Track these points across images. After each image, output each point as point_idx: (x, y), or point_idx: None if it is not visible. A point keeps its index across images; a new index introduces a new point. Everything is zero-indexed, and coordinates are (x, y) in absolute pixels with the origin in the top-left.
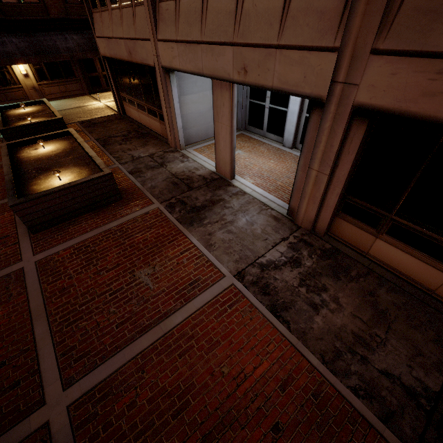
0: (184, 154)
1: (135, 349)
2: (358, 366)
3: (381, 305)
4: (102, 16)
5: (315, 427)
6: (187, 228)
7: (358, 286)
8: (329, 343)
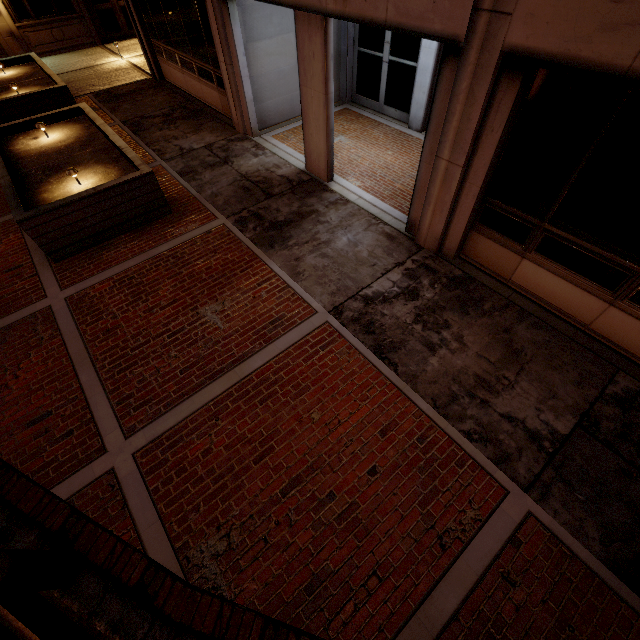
0: (258, 143)
1: (206, 396)
2: (476, 410)
3: (516, 344)
4: None
5: (418, 469)
6: (265, 252)
7: (491, 321)
8: (445, 387)
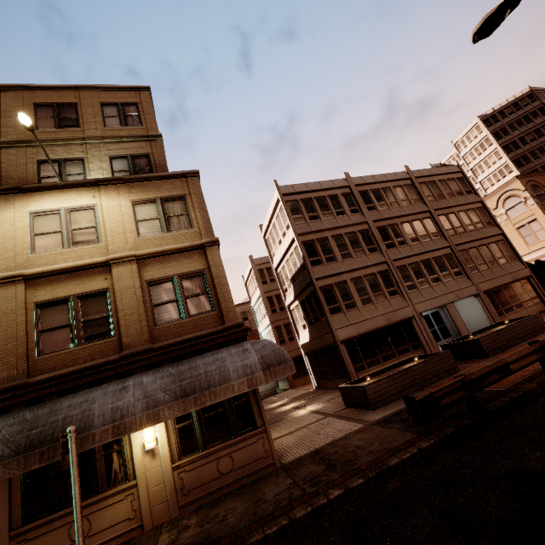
0: None
1: None
2: None
3: None
4: (347, 314)
5: None
6: None
7: None
8: None
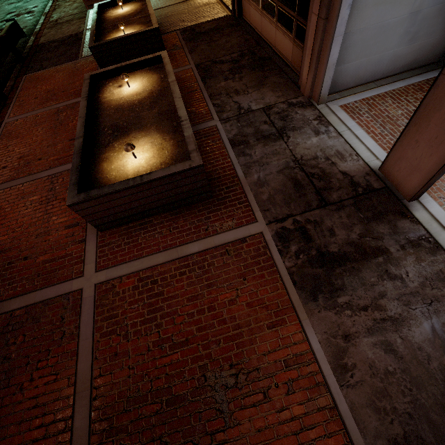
0: (322, 113)
1: None
2: None
3: None
4: None
5: None
6: (304, 303)
7: None
8: None
